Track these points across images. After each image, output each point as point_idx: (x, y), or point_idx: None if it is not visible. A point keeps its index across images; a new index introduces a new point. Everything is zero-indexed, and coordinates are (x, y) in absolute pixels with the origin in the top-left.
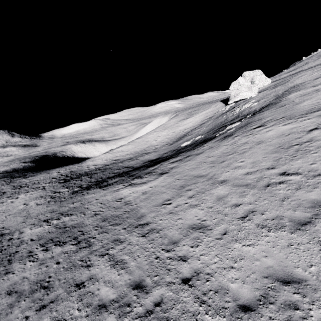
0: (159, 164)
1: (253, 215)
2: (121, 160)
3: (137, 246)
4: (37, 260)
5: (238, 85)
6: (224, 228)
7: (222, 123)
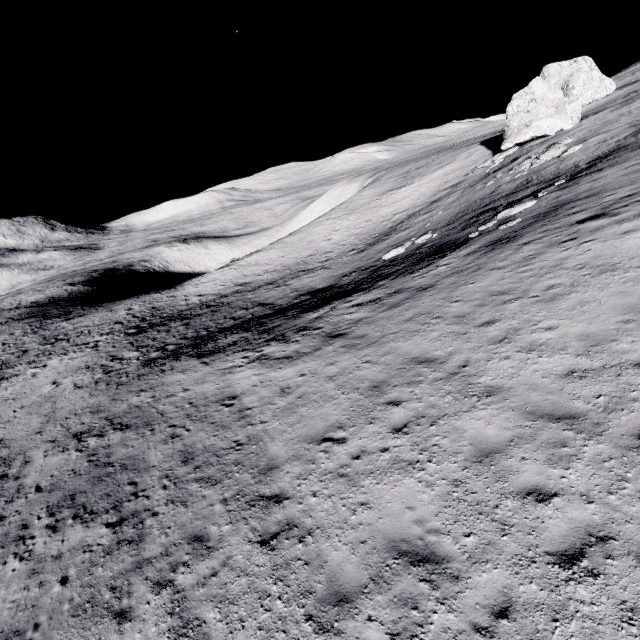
0: (329, 307)
1: (606, 558)
2: (254, 285)
3: (244, 579)
4: (30, 558)
5: (530, 99)
6: (502, 587)
7: (486, 201)
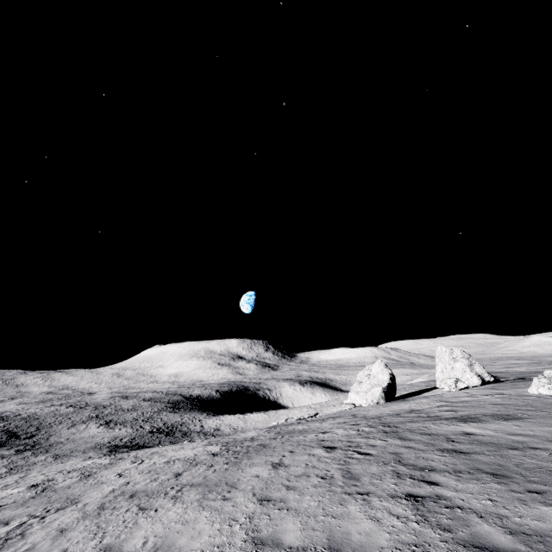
0: None
1: None
2: (215, 432)
3: None
4: None
5: (367, 374)
6: None
7: None
